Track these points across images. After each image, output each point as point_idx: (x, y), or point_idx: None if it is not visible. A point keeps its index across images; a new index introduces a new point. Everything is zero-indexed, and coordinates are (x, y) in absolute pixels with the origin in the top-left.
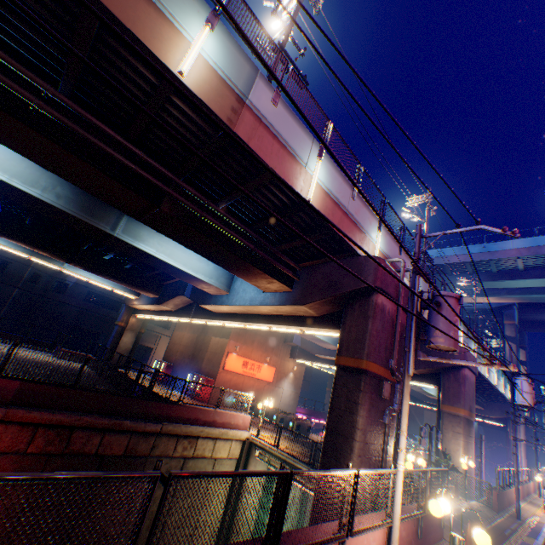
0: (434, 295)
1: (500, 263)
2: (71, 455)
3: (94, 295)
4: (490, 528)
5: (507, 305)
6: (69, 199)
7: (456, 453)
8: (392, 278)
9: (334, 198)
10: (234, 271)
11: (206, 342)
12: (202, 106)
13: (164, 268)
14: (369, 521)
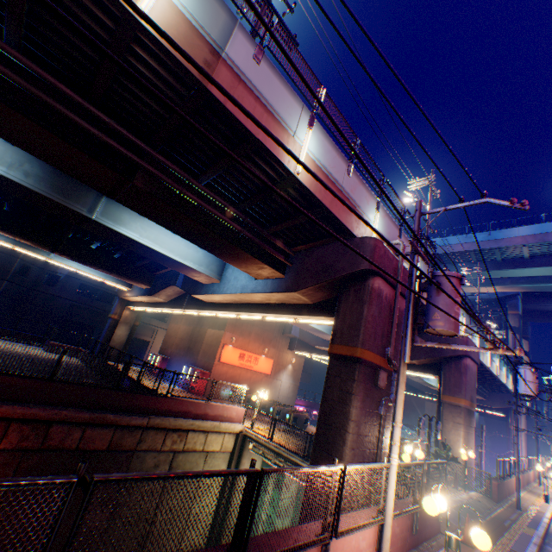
0: (434, 276)
1: (505, 251)
2: (50, 450)
3: (88, 287)
4: (490, 519)
5: (511, 295)
6: (39, 178)
7: (456, 444)
8: (390, 261)
9: (327, 173)
10: (222, 256)
11: (202, 334)
12: (168, 56)
13: (150, 255)
14: (358, 519)
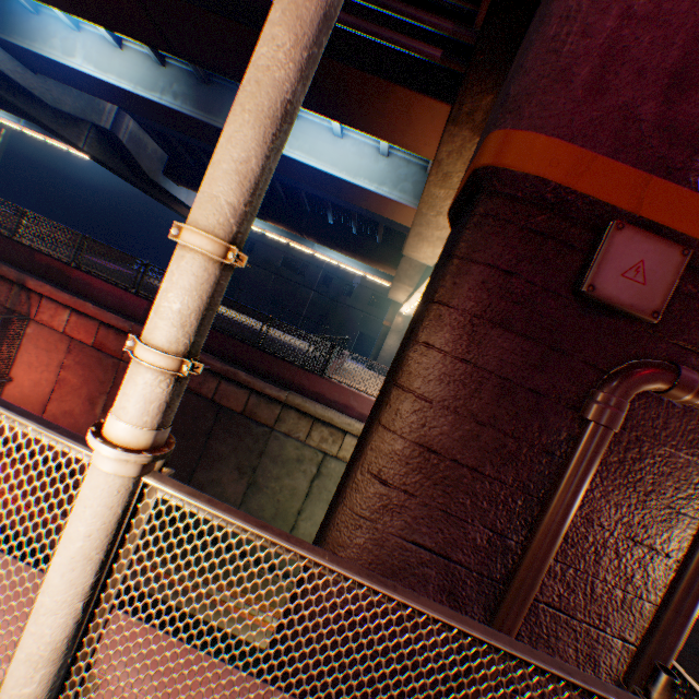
0: None
1: None
2: (190, 392)
3: (378, 299)
4: None
5: None
6: (185, 98)
7: None
8: None
9: None
10: (345, 116)
11: None
12: None
13: (323, 186)
14: None
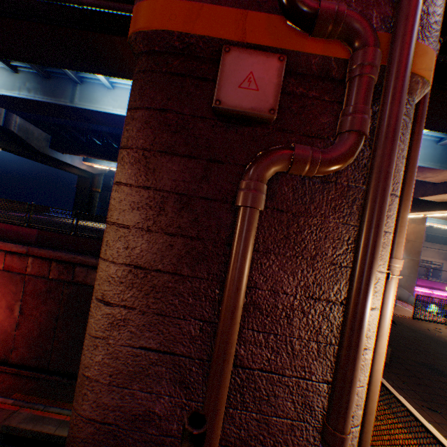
0: None
1: None
2: (79, 284)
3: None
4: None
5: None
6: (36, 90)
7: None
8: None
9: None
10: (129, 73)
11: None
12: None
13: None
14: None
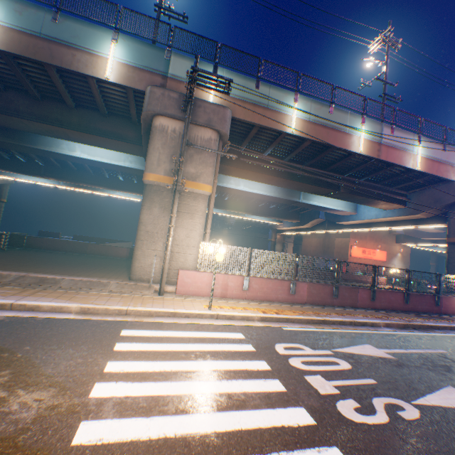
0: None
1: None
2: None
3: (245, 226)
4: None
5: None
6: (281, 193)
7: None
8: None
9: (430, 158)
10: (367, 204)
11: (331, 242)
12: (366, 157)
13: (318, 209)
14: None
